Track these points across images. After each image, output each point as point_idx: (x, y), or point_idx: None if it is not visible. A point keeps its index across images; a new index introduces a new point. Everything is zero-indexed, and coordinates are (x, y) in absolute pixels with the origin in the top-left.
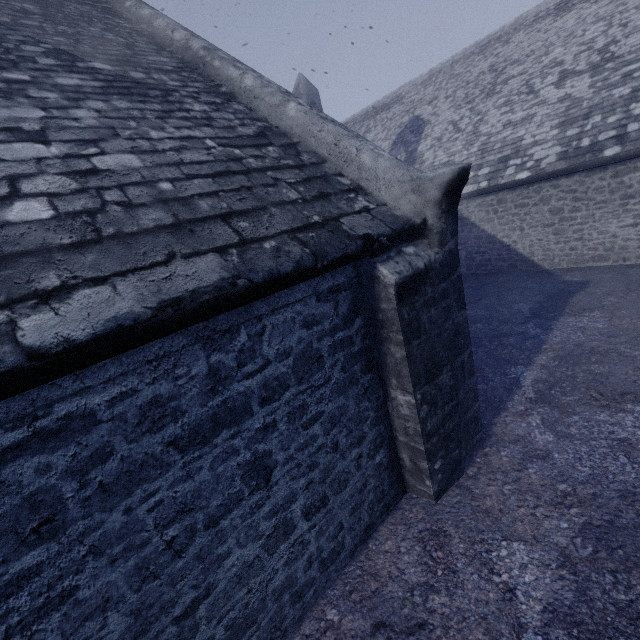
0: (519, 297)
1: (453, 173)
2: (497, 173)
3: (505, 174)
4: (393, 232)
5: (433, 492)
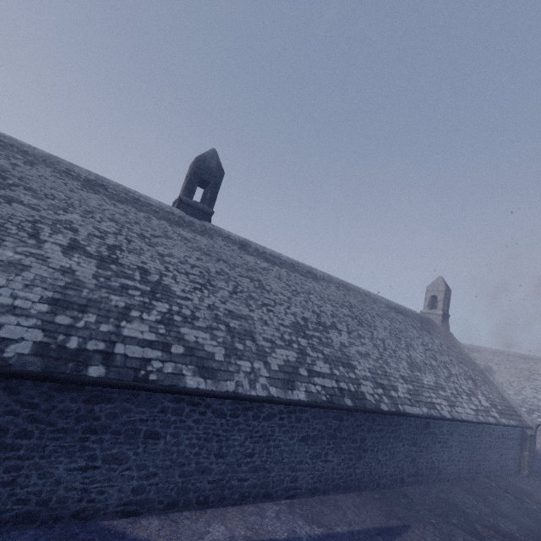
0: (535, 461)
1: (539, 423)
2: (529, 413)
3: (532, 415)
4: (528, 427)
5: (527, 473)
